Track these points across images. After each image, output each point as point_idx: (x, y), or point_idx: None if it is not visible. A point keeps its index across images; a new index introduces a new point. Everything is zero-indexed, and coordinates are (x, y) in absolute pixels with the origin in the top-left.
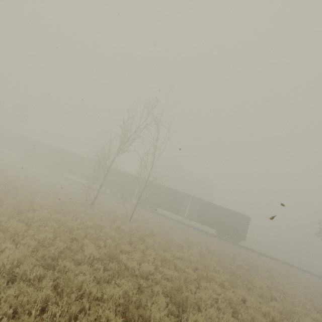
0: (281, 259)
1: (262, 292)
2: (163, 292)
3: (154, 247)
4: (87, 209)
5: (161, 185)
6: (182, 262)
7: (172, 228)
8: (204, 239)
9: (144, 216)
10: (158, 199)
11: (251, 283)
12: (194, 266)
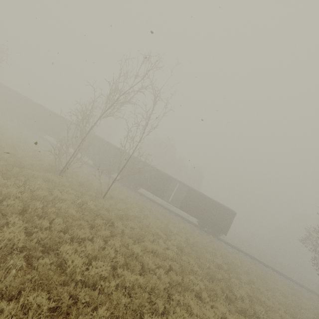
0: (256, 257)
1: (246, 307)
2: (113, 313)
3: (124, 233)
4: (53, 176)
5: (149, 164)
6: (154, 258)
7: (152, 211)
8: (185, 229)
9: (123, 194)
10: (143, 179)
11: (232, 291)
12: (168, 265)
